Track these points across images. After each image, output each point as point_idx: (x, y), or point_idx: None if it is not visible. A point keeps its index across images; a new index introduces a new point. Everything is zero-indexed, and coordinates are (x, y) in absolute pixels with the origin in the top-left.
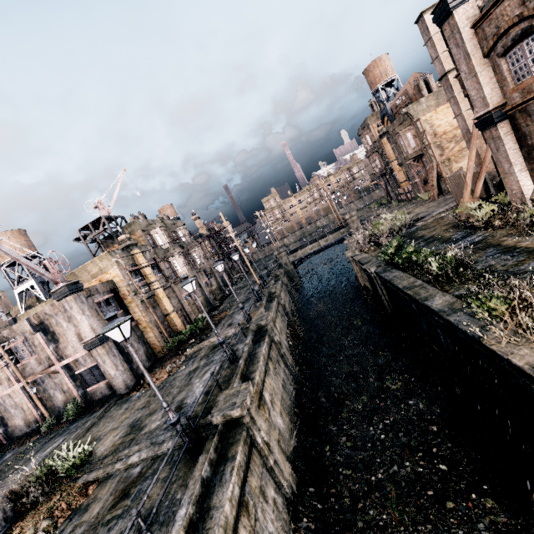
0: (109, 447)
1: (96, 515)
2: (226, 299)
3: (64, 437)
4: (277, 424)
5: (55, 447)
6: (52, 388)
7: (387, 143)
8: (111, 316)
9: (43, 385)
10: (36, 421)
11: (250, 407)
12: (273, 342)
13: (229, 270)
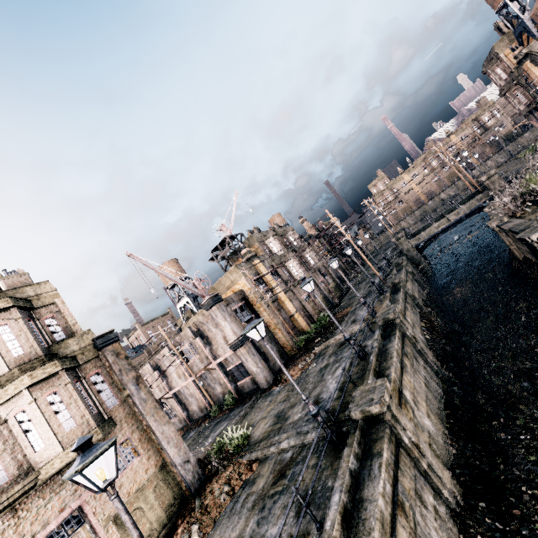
0: (262, 433)
1: (262, 488)
2: (345, 296)
3: (227, 422)
4: (425, 425)
5: (222, 429)
6: (213, 382)
7: (532, 67)
8: (248, 319)
9: (206, 379)
10: (206, 408)
11: (390, 404)
12: (405, 337)
13: (343, 266)
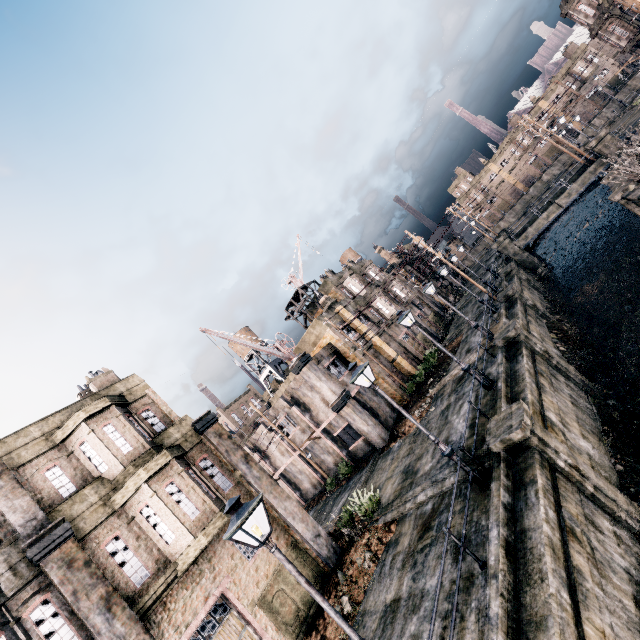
0: (392, 493)
1: (408, 546)
2: (451, 326)
3: (348, 492)
4: (581, 448)
5: (344, 501)
6: (321, 452)
7: None
8: (352, 366)
9: (313, 450)
10: (319, 483)
11: (533, 427)
12: (535, 354)
13: (440, 292)
